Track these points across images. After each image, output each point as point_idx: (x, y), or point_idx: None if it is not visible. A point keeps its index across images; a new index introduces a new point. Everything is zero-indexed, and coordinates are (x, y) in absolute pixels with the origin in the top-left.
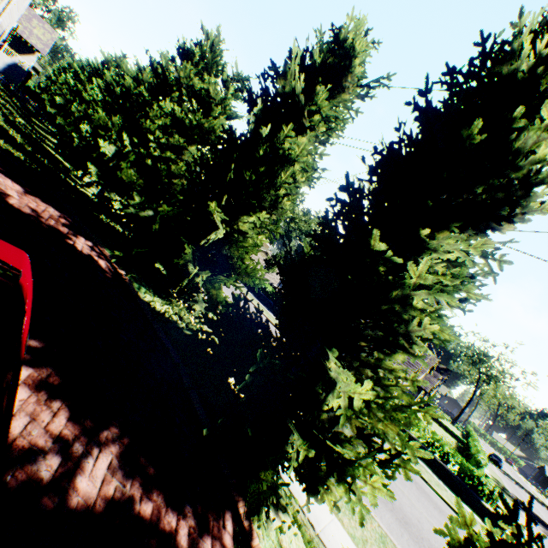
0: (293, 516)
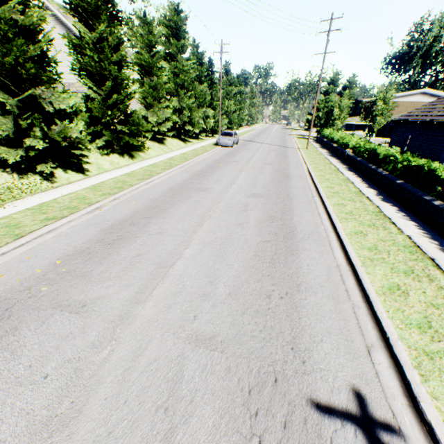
0: (19, 176)
